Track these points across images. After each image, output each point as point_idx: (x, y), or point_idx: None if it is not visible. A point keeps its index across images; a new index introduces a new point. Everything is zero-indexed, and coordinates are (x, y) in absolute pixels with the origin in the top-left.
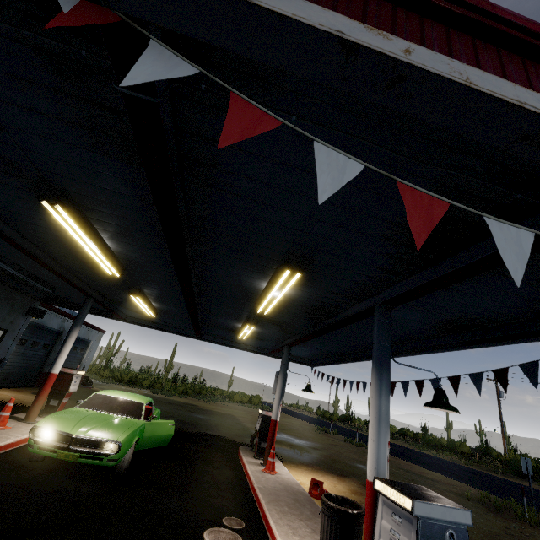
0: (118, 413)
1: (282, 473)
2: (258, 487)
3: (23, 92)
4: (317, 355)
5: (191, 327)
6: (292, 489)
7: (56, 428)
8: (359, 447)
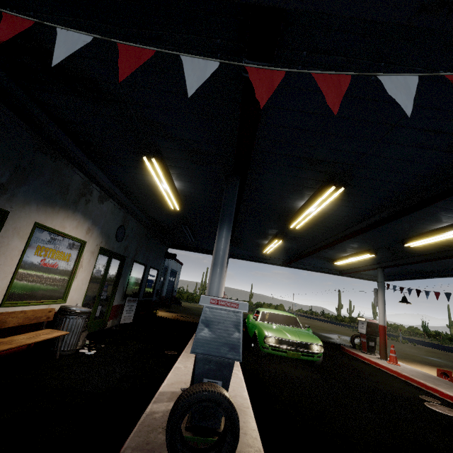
0: (286, 325)
1: (402, 365)
2: (409, 375)
3: (448, 121)
4: (393, 273)
5: (284, 258)
6: (431, 377)
7: (279, 336)
8: (404, 343)
